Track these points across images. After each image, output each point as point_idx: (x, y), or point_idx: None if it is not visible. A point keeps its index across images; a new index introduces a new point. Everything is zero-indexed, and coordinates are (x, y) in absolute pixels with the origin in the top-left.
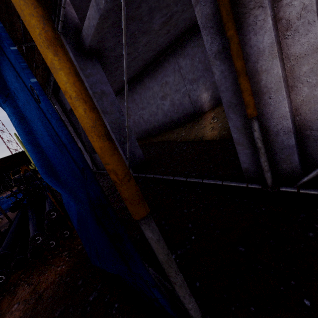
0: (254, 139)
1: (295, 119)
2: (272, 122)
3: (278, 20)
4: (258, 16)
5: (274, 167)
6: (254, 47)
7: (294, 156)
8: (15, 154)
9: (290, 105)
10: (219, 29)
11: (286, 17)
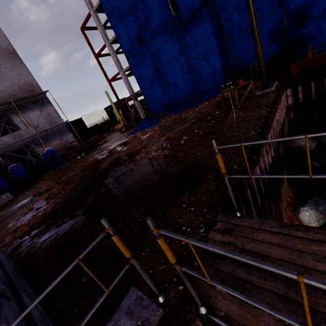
0: None
1: None
2: None
3: None
4: None
5: None
6: None
7: None
8: (75, 121)
9: None
10: None
11: None
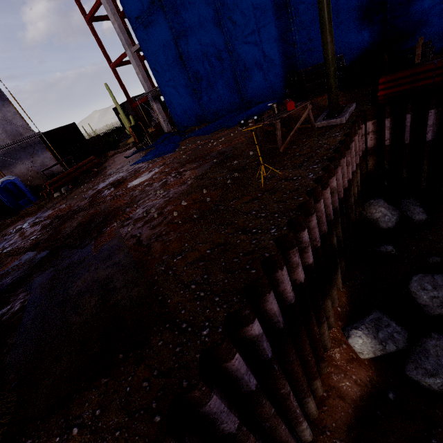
0: None
1: None
2: None
3: None
4: None
5: None
6: None
7: None
8: (63, 127)
9: None
10: None
11: None
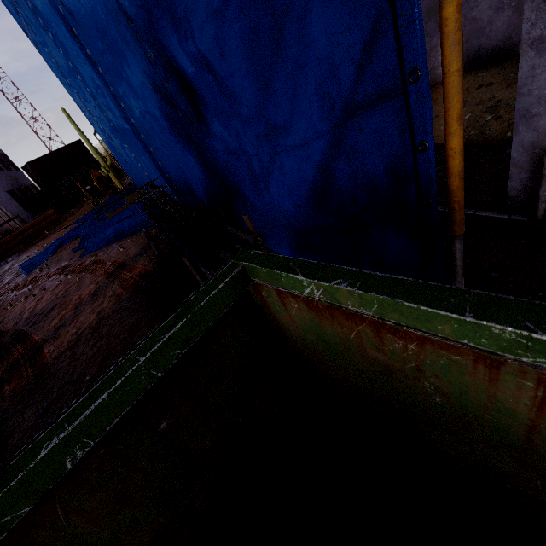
0: (540, 162)
1: None
2: None
3: None
4: None
5: None
6: None
7: None
8: (63, 148)
9: None
10: None
11: None
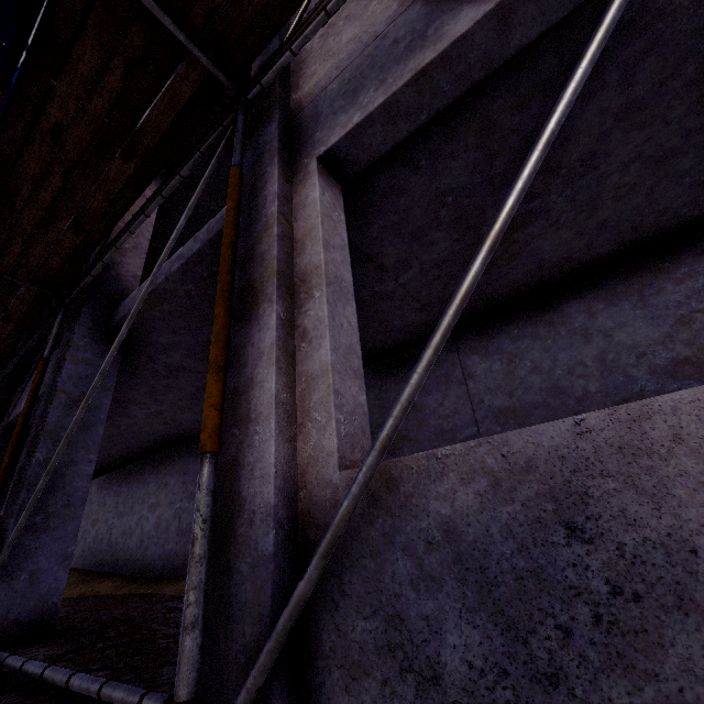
0: (221, 532)
1: (299, 497)
2: (251, 487)
3: (296, 327)
4: (266, 310)
5: (233, 633)
6: (256, 346)
7: (267, 594)
8: None
9: (290, 459)
10: (232, 318)
11: (304, 325)
